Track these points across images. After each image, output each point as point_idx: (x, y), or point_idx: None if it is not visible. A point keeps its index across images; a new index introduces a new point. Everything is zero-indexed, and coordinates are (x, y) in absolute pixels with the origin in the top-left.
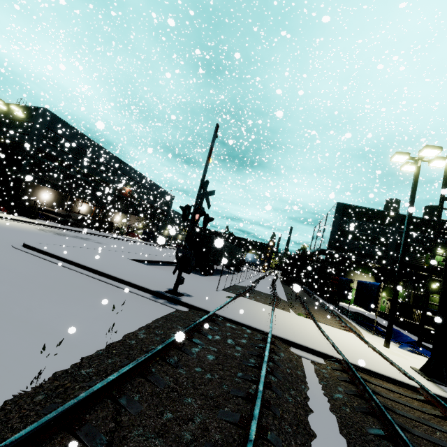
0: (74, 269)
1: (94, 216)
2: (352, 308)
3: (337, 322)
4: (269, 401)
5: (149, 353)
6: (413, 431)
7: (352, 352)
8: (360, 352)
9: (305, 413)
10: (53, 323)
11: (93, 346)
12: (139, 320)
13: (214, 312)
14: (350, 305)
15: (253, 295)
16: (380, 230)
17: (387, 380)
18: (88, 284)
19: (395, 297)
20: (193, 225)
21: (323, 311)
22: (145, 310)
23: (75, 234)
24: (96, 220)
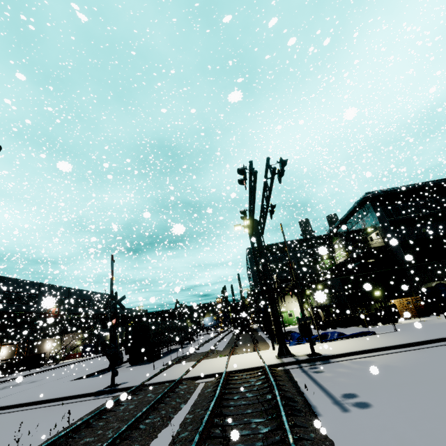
0: (20, 409)
1: (18, 355)
2: (287, 329)
3: (253, 348)
4: (157, 407)
5: (89, 416)
6: (236, 386)
7: (239, 364)
8: (246, 361)
9: (180, 404)
10: (23, 436)
11: (54, 433)
12: (84, 412)
13: (143, 383)
14: (289, 327)
15: (189, 358)
16: (284, 257)
17: (250, 370)
18: (38, 412)
19: (266, 314)
20: (114, 328)
21: (249, 344)
22: (89, 406)
23: (2, 385)
24: (22, 359)
